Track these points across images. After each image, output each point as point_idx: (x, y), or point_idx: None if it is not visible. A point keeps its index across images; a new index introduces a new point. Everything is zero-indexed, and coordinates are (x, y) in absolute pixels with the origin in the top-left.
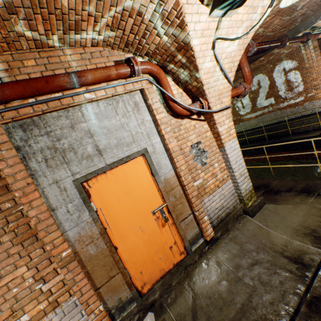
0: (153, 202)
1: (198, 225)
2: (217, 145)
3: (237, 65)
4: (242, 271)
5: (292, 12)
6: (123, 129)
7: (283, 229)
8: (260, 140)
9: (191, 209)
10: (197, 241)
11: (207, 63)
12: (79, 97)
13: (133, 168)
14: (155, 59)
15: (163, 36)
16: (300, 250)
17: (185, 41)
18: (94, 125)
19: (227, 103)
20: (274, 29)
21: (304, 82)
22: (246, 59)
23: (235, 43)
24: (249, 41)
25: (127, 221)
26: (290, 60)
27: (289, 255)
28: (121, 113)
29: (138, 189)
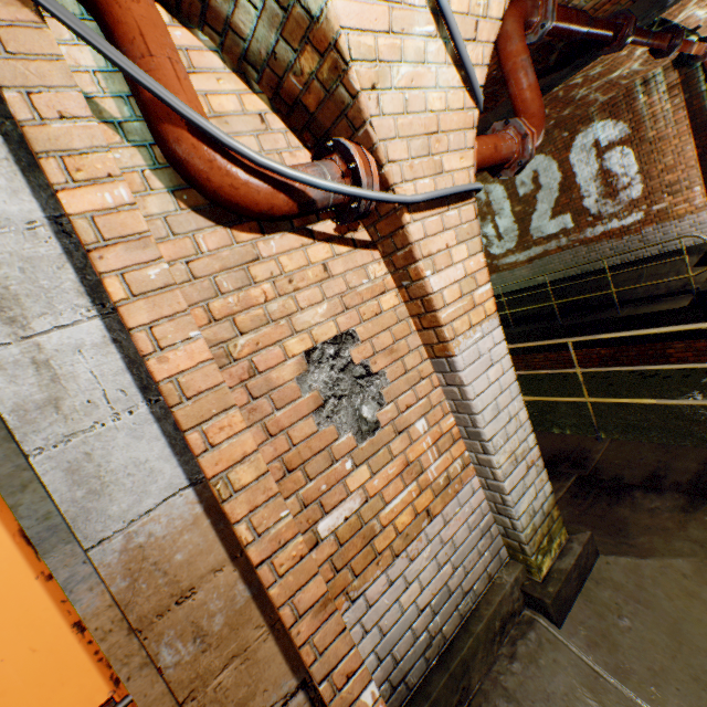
0: None
1: None
2: (426, 345)
3: (489, 112)
4: None
5: None
6: None
7: (689, 695)
8: (539, 317)
9: (299, 665)
10: None
11: None
12: None
13: None
14: None
15: None
16: None
17: None
18: None
19: (462, 176)
20: None
21: (645, 176)
22: (524, 42)
23: None
24: None
25: None
26: (612, 120)
27: None
28: None
29: None
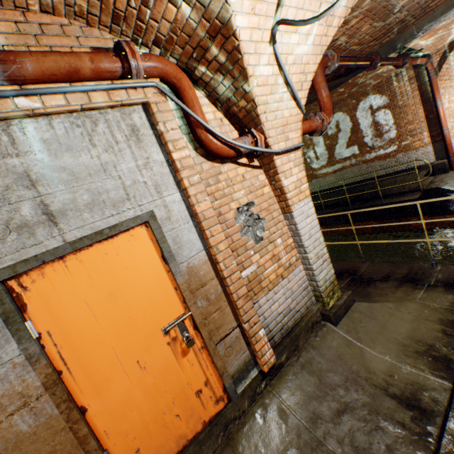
0: (165, 312)
1: (249, 346)
2: (281, 208)
3: (310, 95)
4: (323, 427)
5: (387, 15)
6: (106, 174)
7: (384, 345)
8: (339, 204)
9: (237, 318)
10: (248, 374)
11: (263, 68)
12: (2, 103)
13: (125, 249)
14: (172, 53)
15: (181, 5)
16: (413, 383)
17: (223, 18)
18: (40, 163)
19: (296, 140)
20: (362, 41)
21: (397, 126)
22: (324, 77)
23: (309, 41)
24: (328, 52)
25: (110, 352)
26: (379, 94)
27: (398, 393)
28: (103, 143)
29: (135, 288)
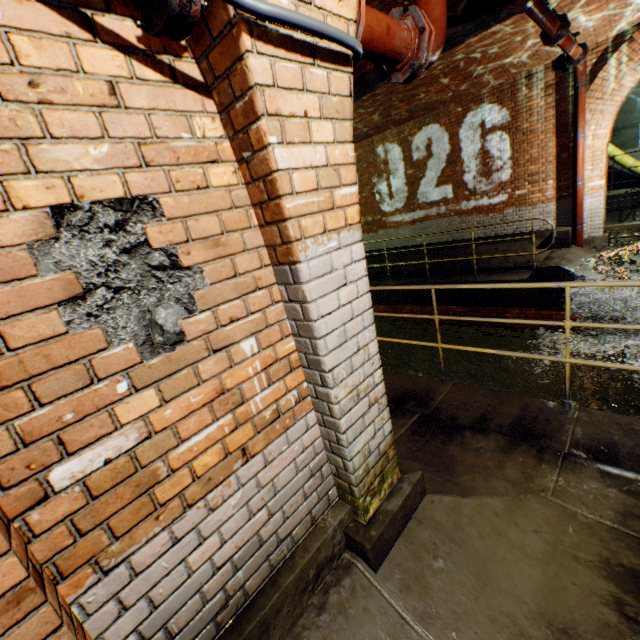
0: None
1: None
2: (269, 247)
3: None
4: None
5: None
6: None
7: (486, 639)
8: (413, 273)
9: None
10: None
11: None
12: None
13: None
14: None
15: None
16: None
17: None
18: None
19: (338, 26)
20: None
21: (515, 162)
22: None
23: None
24: None
25: None
26: (498, 105)
27: None
28: None
29: None
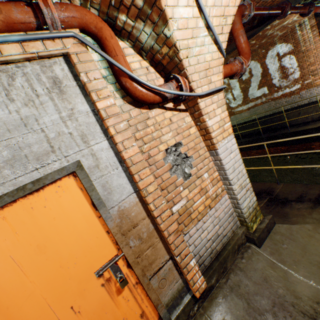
0: (98, 255)
1: (182, 275)
2: (207, 146)
3: (228, 46)
4: None
5: None
6: (27, 128)
7: (307, 268)
8: (253, 134)
9: (169, 252)
10: (181, 301)
11: (182, 9)
12: None
13: (52, 200)
14: (91, 3)
15: None
16: None
17: None
18: None
19: (218, 83)
20: None
21: (301, 68)
22: (241, 24)
23: None
24: (244, 1)
25: (42, 303)
26: (285, 43)
27: None
28: (21, 97)
29: (65, 237)
